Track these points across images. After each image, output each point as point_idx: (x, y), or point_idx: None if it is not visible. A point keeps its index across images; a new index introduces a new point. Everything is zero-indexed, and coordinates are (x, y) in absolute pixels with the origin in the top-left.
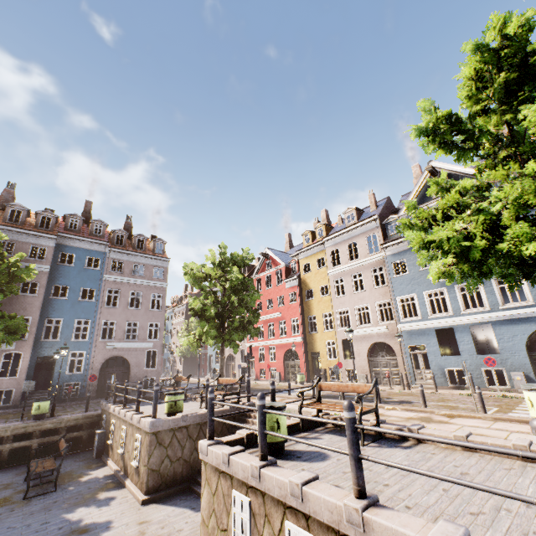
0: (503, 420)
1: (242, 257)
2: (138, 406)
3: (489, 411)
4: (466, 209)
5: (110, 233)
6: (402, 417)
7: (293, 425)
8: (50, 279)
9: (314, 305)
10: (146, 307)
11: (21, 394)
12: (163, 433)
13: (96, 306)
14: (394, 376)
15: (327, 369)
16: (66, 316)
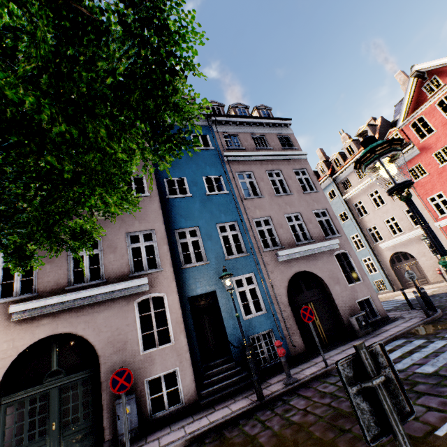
0: None
1: None
2: None
3: None
4: None
5: None
6: None
7: None
8: (156, 171)
9: None
10: (297, 190)
11: (191, 376)
12: None
13: (234, 198)
14: None
15: None
16: (201, 223)
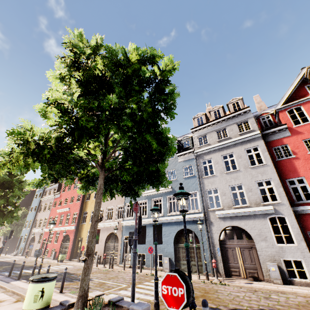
0: None
1: None
2: None
3: (114, 289)
4: None
5: None
6: None
7: None
8: None
9: (89, 204)
10: None
11: None
12: None
13: None
14: (115, 257)
15: (83, 251)
16: None
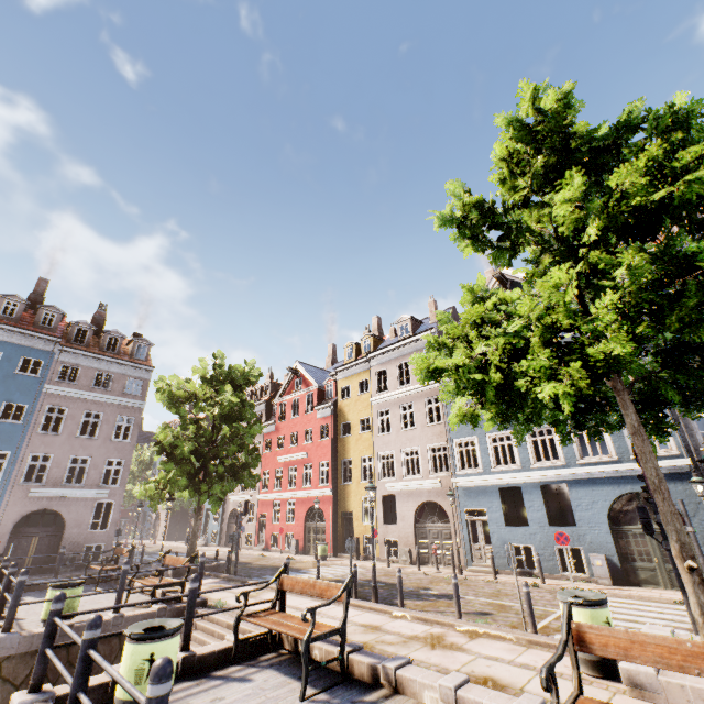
0: (540, 646)
1: (243, 372)
2: (1, 606)
3: (549, 617)
4: (495, 328)
5: (69, 325)
6: (403, 635)
7: (220, 652)
8: None
9: (351, 444)
10: (107, 436)
11: None
12: (17, 659)
13: (24, 430)
14: (446, 552)
15: (361, 538)
16: None
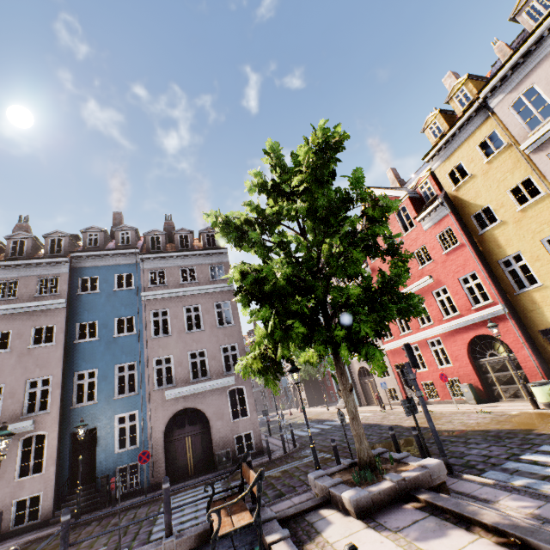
0: None
1: (316, 139)
2: None
3: None
4: None
5: (145, 239)
6: None
7: None
8: (71, 317)
9: (506, 233)
10: (212, 325)
11: (52, 499)
12: None
13: (139, 339)
14: None
15: None
16: (101, 364)
